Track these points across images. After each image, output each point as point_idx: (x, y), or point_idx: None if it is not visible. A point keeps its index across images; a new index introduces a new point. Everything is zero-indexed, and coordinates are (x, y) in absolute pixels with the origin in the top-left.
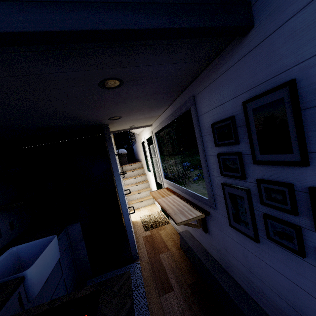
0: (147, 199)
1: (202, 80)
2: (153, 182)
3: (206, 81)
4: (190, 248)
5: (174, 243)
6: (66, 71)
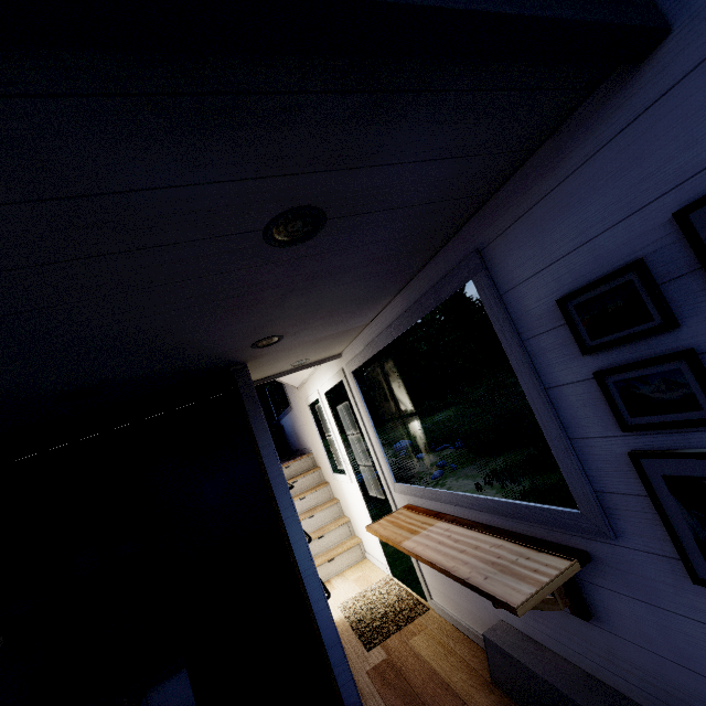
0: (344, 549)
1: (502, 205)
2: (356, 500)
3: (516, 204)
4: (542, 682)
5: (467, 672)
6: (193, 183)
